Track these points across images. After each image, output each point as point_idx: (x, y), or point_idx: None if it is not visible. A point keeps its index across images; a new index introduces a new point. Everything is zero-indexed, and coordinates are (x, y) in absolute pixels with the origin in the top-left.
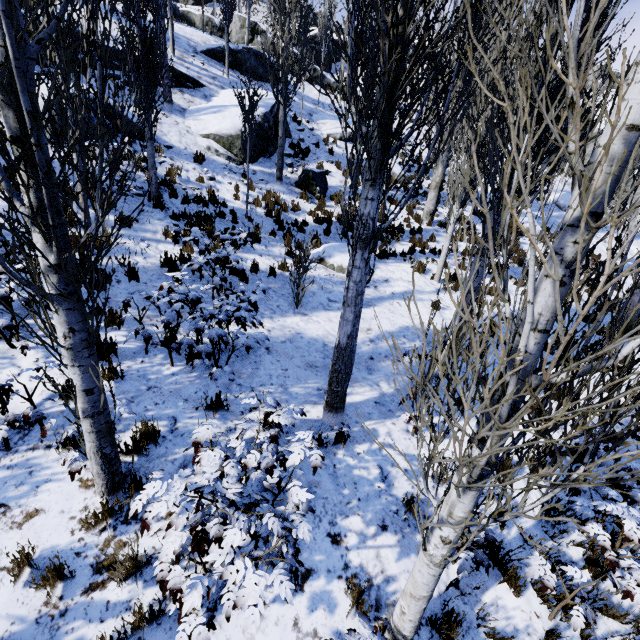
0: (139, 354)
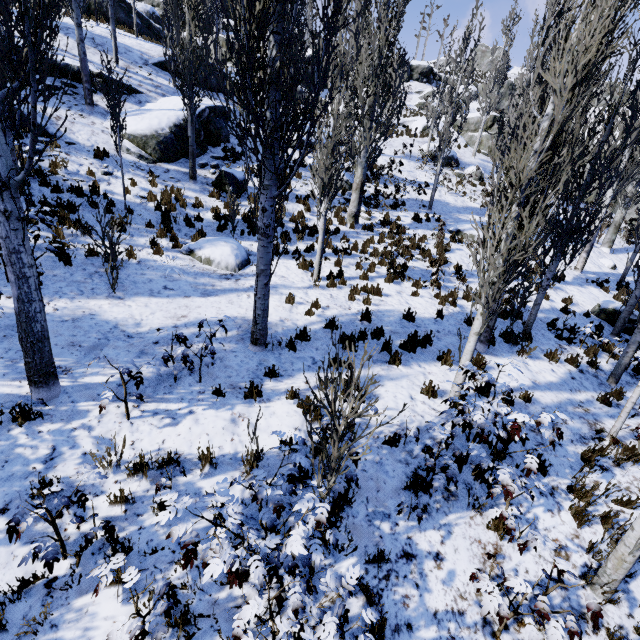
0: None
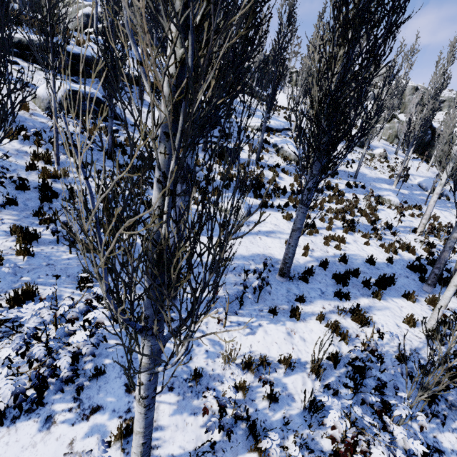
0: (53, 243)
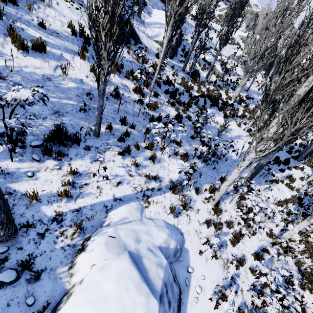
0: (191, 159)
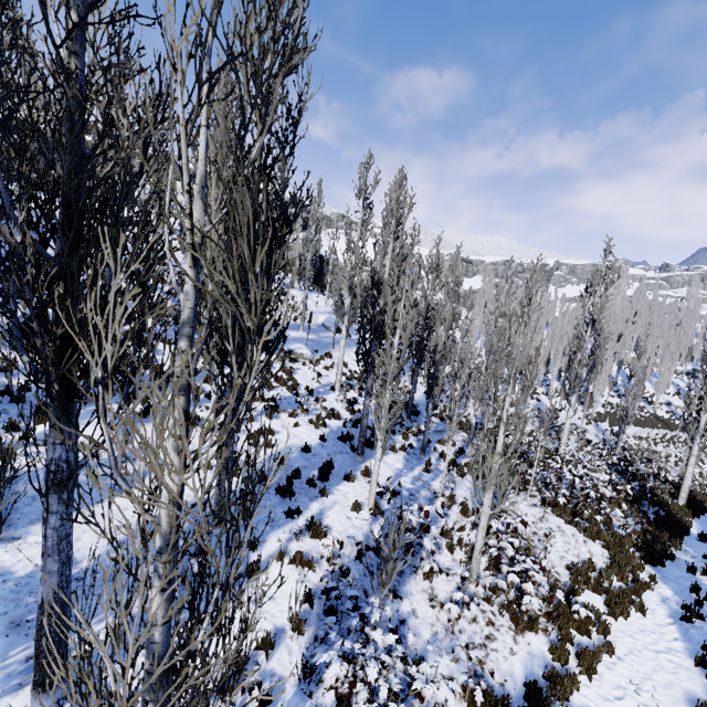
0: None
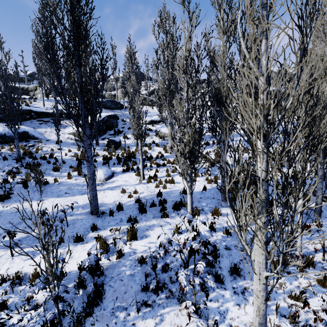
0: None
